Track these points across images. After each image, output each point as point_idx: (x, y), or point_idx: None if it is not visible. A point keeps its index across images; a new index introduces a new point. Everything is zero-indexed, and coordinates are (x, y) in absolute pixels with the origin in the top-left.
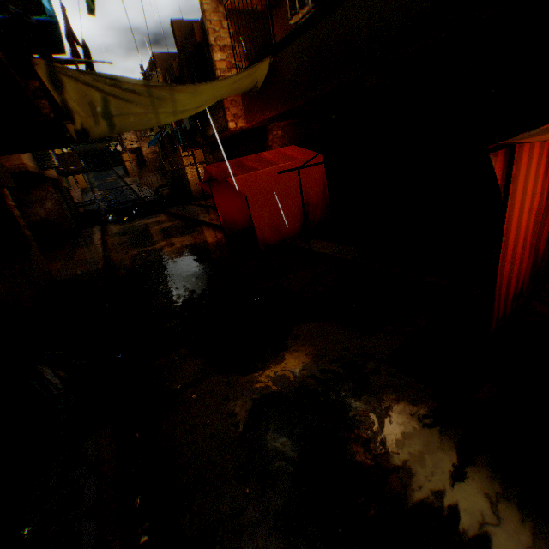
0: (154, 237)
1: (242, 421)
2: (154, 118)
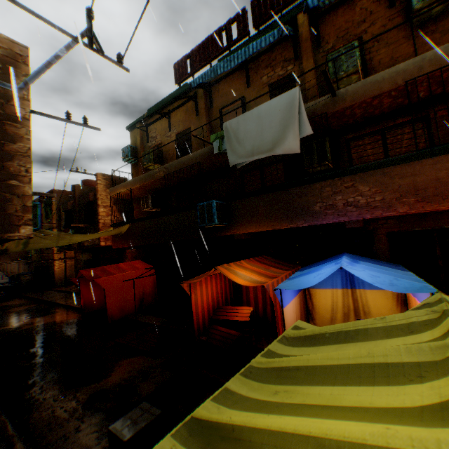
0: (12, 318)
1: (83, 401)
2: (56, 244)
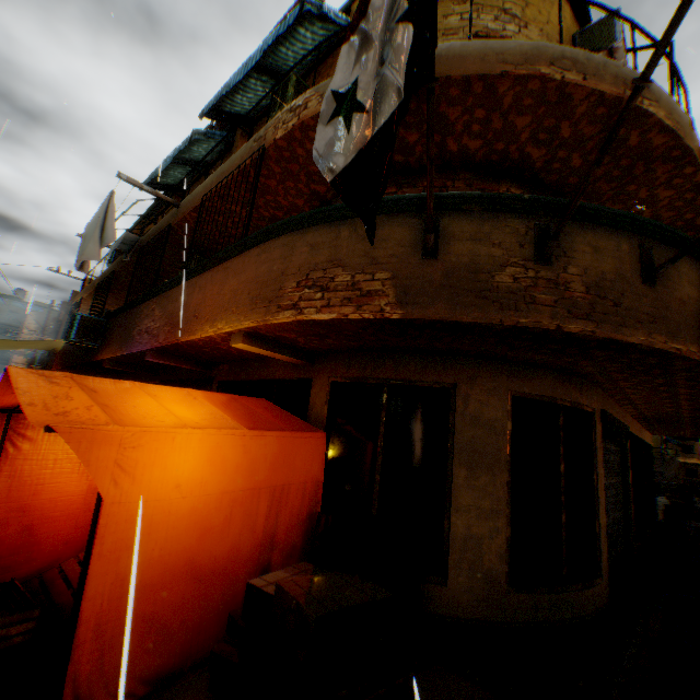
0: None
1: None
2: None
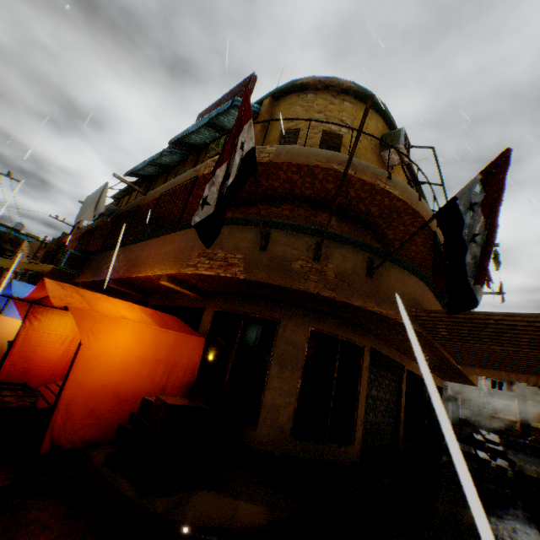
0: None
1: None
2: None
